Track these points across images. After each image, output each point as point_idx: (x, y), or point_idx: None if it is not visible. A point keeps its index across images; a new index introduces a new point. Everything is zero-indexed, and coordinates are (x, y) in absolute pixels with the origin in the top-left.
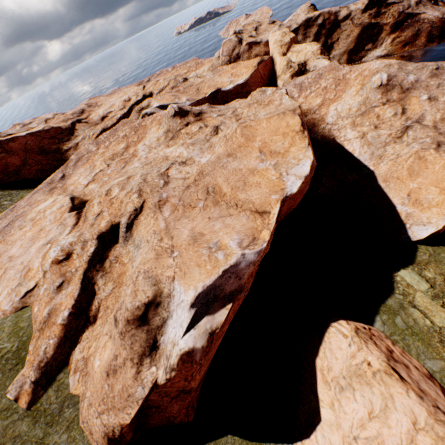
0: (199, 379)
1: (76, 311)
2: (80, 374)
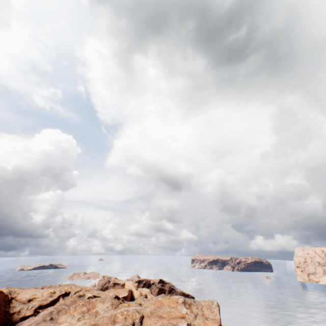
0: None
1: None
2: None
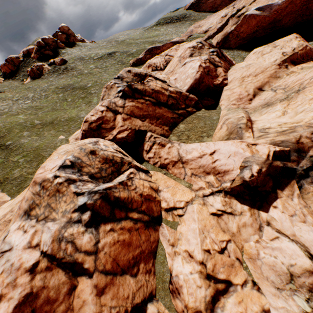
0: (243, 29)
1: (221, 27)
2: (215, 39)
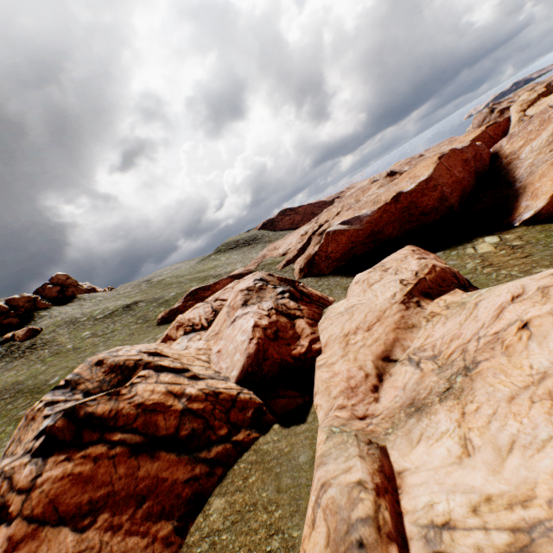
0: (331, 248)
1: (302, 248)
2: (297, 264)
